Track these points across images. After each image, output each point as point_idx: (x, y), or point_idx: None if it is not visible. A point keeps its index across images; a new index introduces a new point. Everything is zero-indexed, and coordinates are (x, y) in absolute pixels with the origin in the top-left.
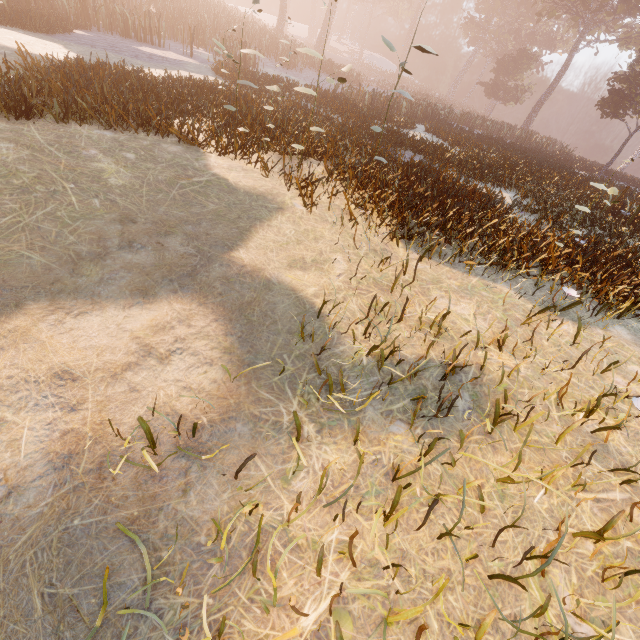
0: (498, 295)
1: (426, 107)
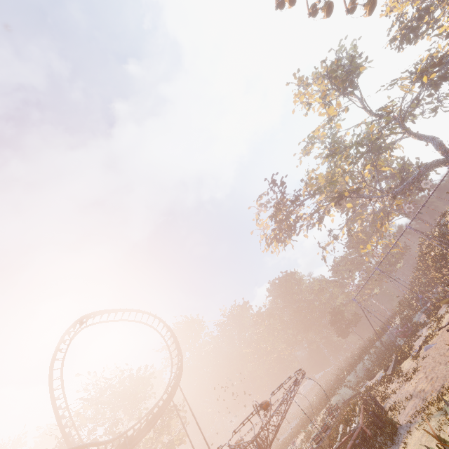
0: None
1: (319, 391)
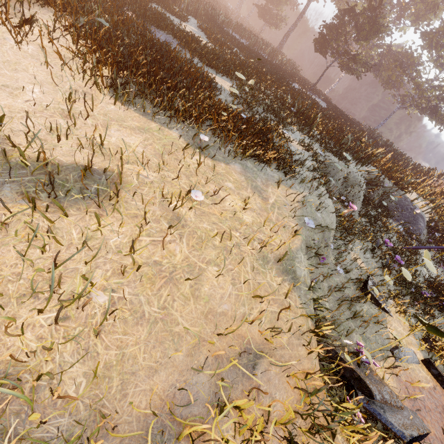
0: (166, 136)
1: (207, 9)
